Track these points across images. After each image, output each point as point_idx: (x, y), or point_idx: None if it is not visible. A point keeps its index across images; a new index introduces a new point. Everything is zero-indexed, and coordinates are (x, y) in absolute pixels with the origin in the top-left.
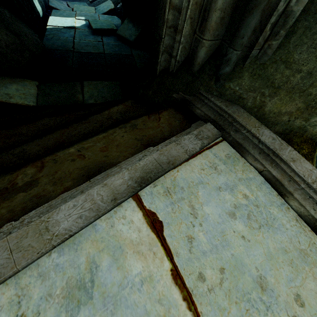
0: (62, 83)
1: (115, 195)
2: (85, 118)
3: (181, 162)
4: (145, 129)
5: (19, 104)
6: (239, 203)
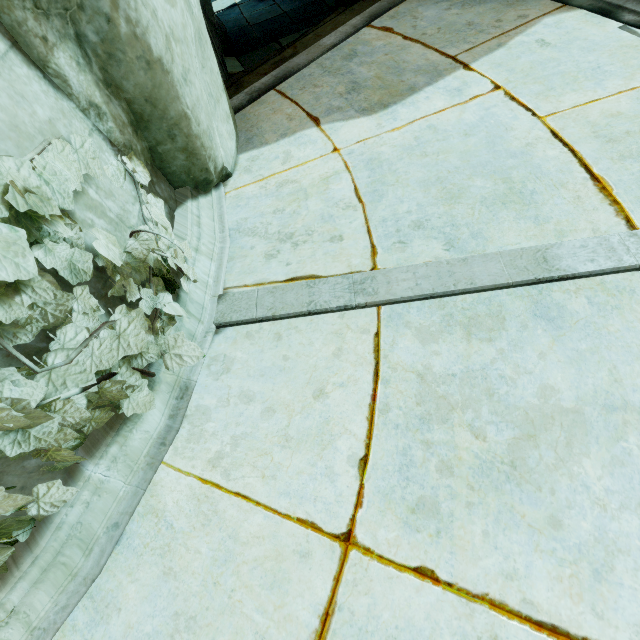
0: (259, 50)
1: (354, 26)
2: (306, 33)
3: (400, 2)
4: (363, 8)
5: (233, 73)
6: (454, 3)
